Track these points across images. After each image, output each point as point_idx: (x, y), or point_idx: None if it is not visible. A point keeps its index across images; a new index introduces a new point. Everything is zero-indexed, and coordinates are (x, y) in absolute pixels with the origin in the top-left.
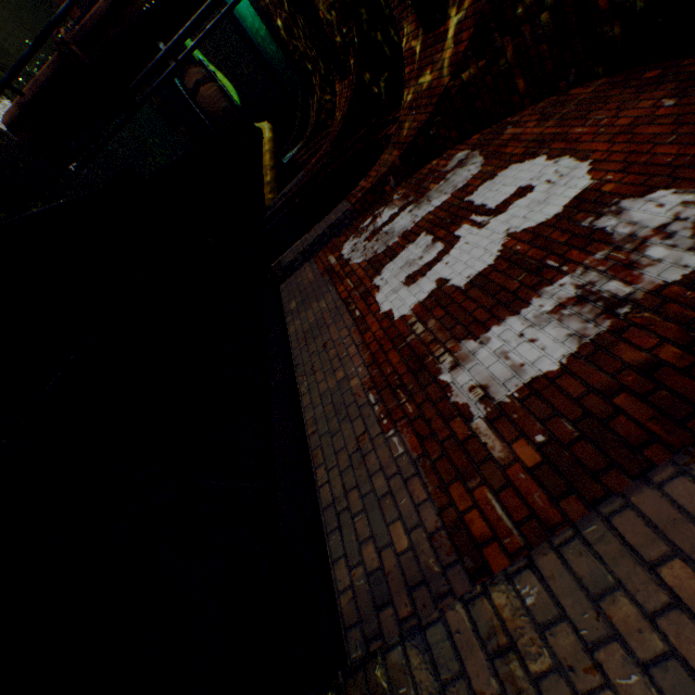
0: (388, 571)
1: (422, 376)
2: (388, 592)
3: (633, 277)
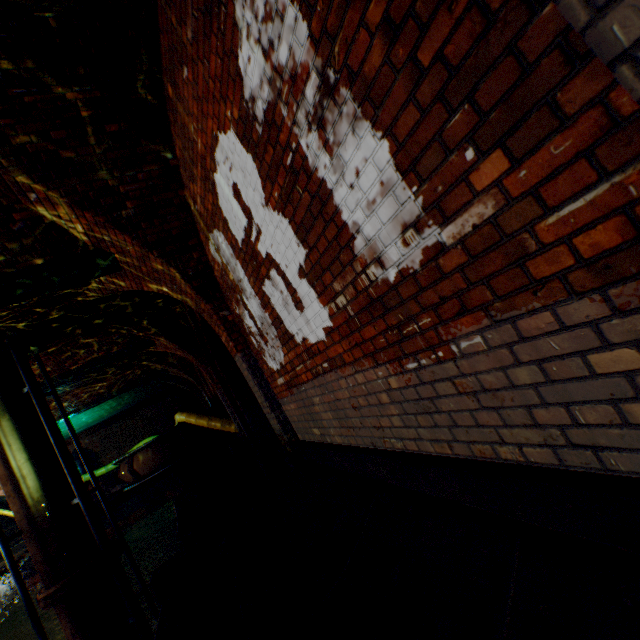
0: None
1: (389, 301)
2: None
3: (303, 72)
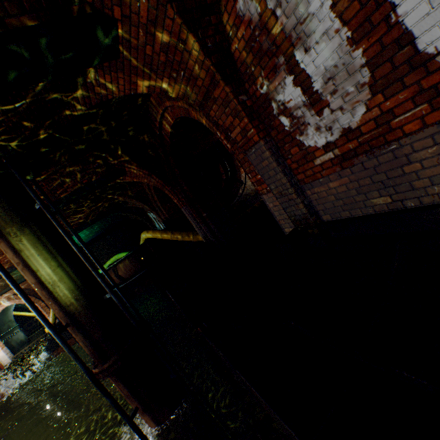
0: None
1: None
2: None
3: None
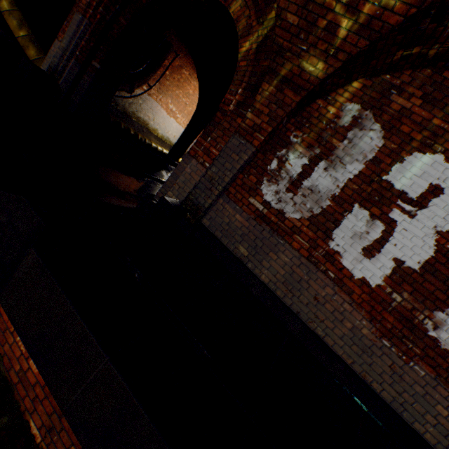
0: (442, 423)
1: (416, 332)
2: (446, 430)
3: None
